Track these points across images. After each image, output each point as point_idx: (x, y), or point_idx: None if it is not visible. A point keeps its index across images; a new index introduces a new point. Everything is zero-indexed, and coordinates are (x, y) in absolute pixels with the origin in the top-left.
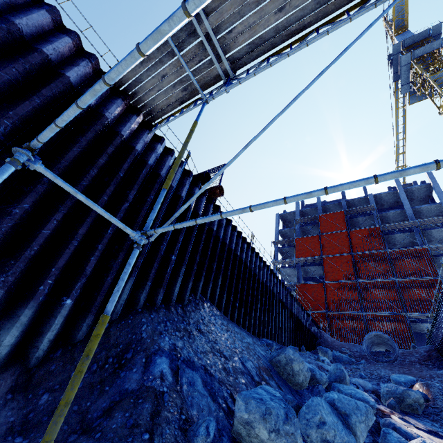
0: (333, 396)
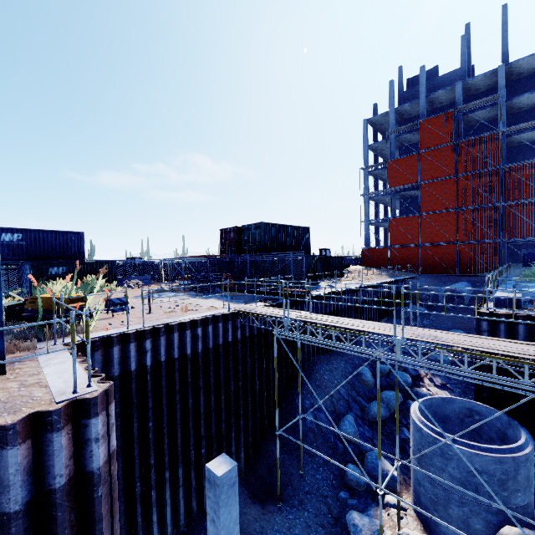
0: (383, 396)
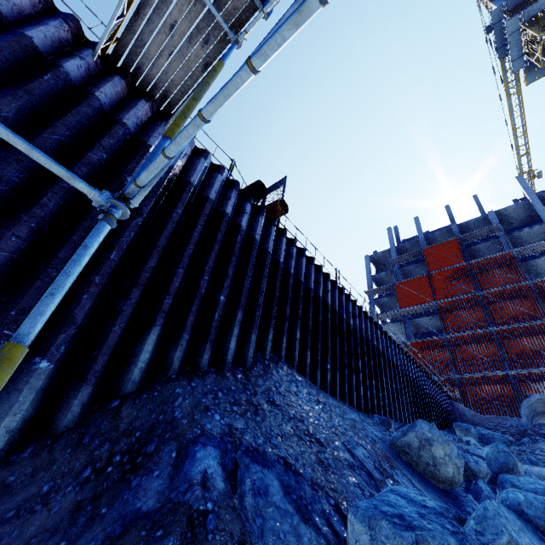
0: (517, 497)
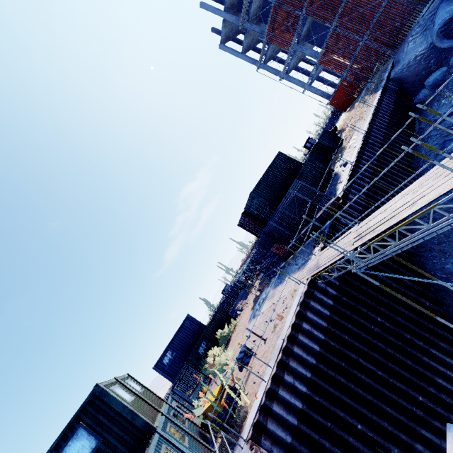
0: None
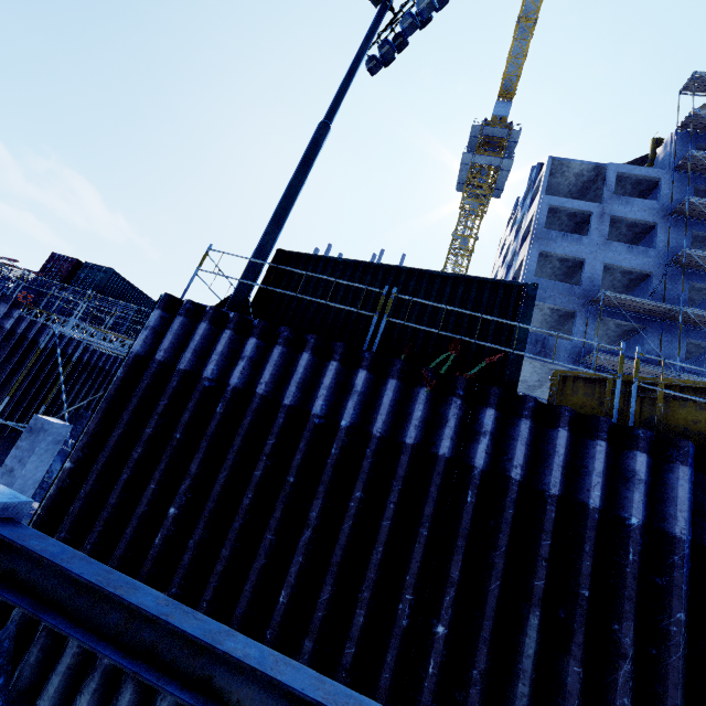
0: None
